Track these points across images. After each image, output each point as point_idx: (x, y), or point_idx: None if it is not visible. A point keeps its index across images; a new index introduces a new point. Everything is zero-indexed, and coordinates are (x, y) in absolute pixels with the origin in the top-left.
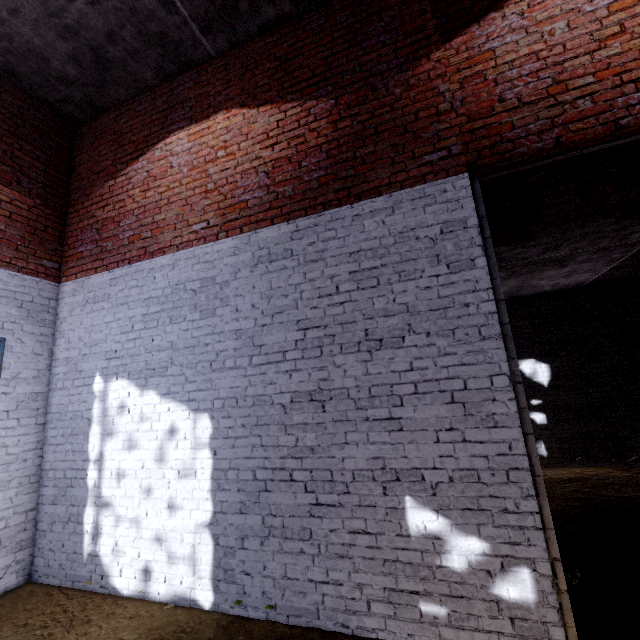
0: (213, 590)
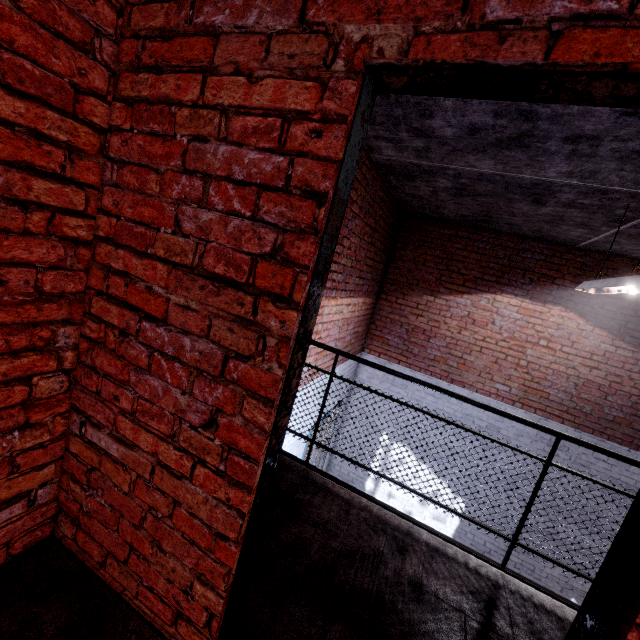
0: None
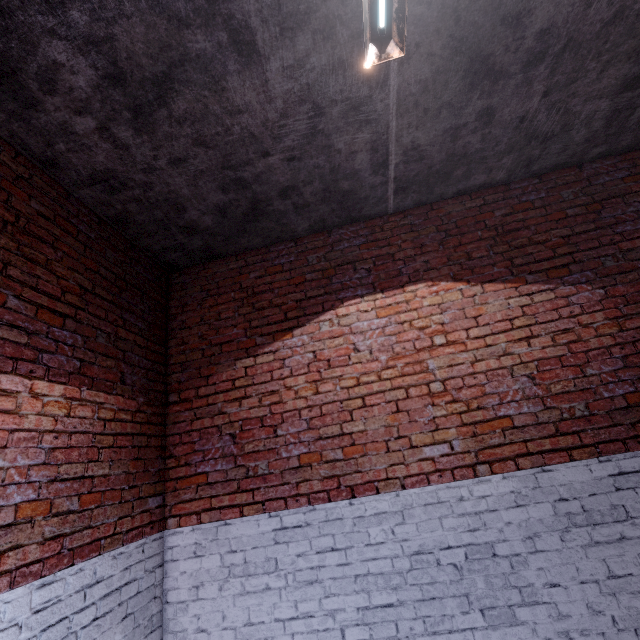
0: None
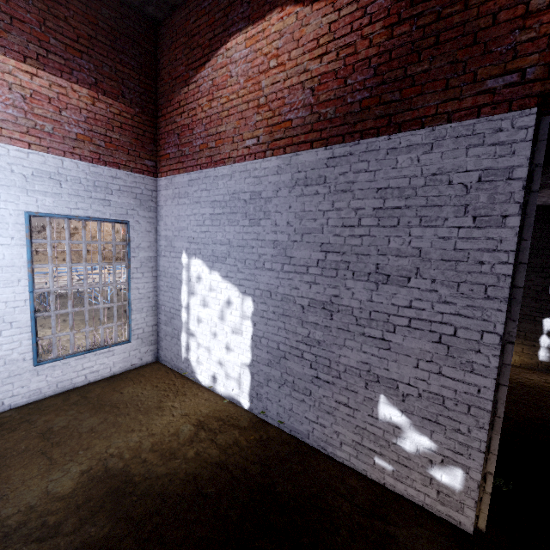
0: (249, 401)
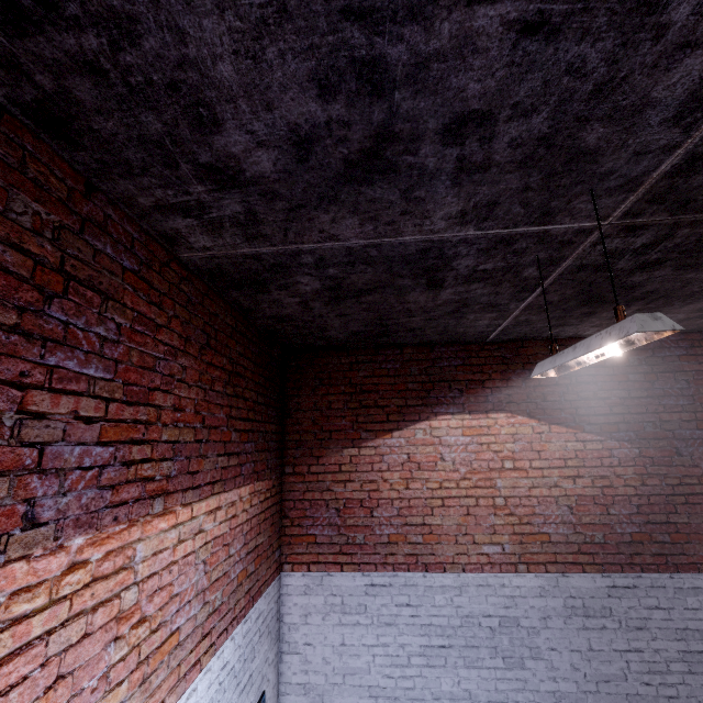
0: None
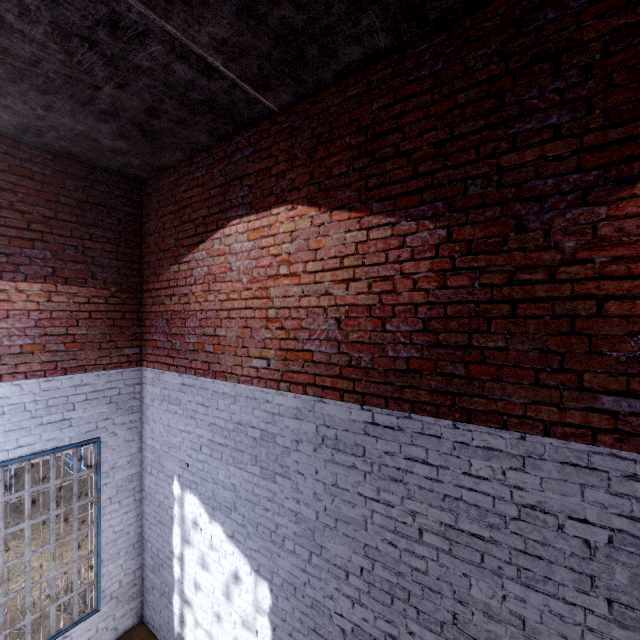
0: None
